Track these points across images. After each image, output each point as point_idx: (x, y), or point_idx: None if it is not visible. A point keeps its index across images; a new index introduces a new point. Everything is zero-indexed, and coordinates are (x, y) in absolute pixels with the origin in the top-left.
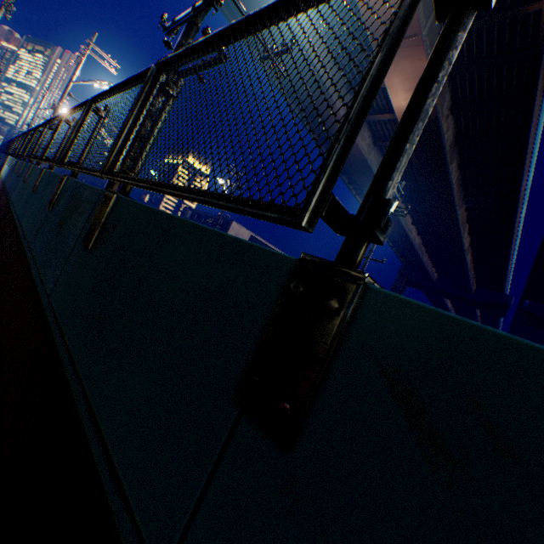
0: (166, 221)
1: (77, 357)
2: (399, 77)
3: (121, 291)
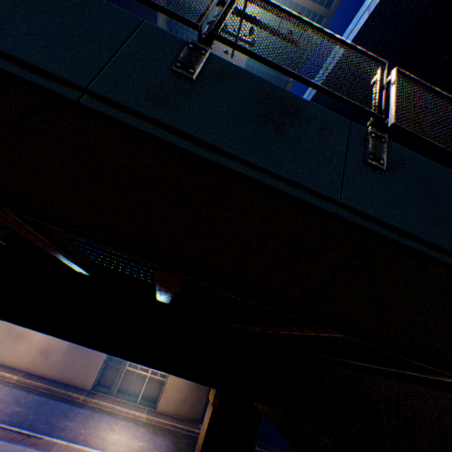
0: (451, 174)
1: (437, 241)
2: None
3: (446, 205)
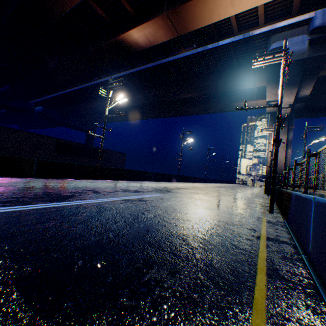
0: None
1: None
2: (153, 31)
3: None
